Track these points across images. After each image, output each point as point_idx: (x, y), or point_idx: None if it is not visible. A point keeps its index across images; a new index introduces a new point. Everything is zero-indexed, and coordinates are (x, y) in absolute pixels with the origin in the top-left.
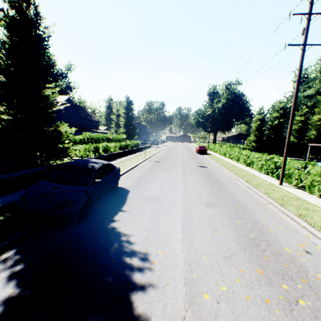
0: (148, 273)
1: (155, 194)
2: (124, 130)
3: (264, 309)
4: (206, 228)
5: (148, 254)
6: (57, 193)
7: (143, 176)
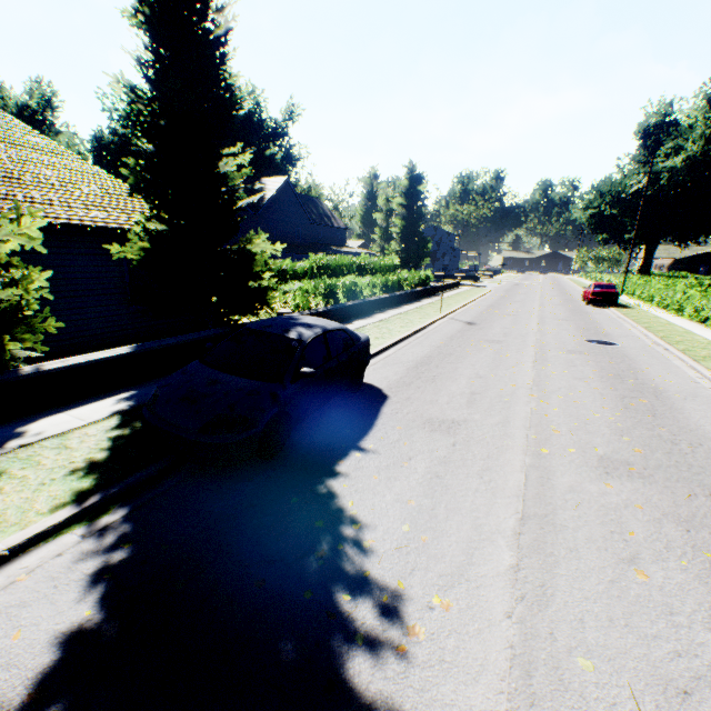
0: (392, 664)
1: (450, 412)
2: (398, 247)
3: None
4: (598, 548)
5: (401, 598)
6: (215, 395)
7: (427, 359)
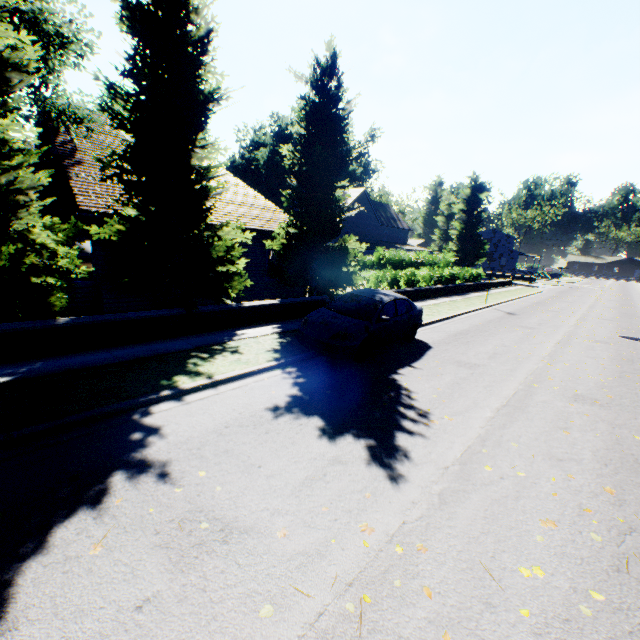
0: (422, 426)
1: (474, 360)
2: (455, 247)
3: (571, 511)
4: (545, 421)
5: (428, 413)
6: (337, 323)
7: (465, 332)
